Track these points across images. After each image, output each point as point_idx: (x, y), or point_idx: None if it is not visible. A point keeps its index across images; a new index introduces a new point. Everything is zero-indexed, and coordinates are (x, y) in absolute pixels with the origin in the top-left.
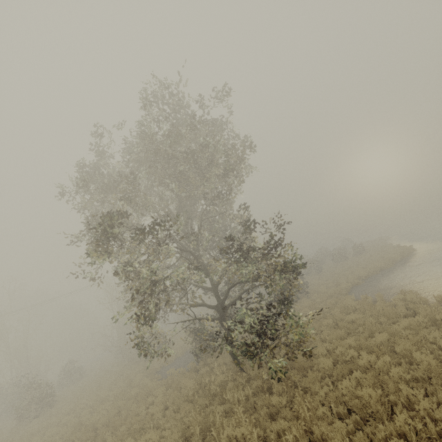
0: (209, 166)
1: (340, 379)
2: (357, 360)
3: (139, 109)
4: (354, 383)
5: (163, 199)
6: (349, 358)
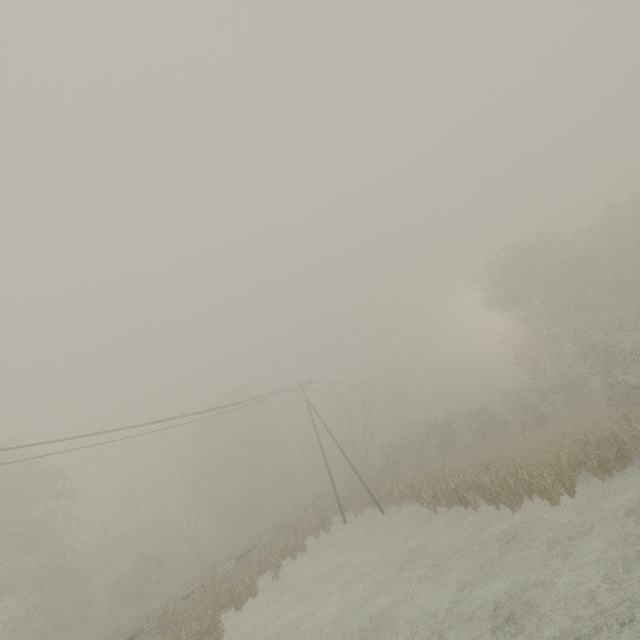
0: None
1: None
2: None
3: None
4: None
5: None
6: None
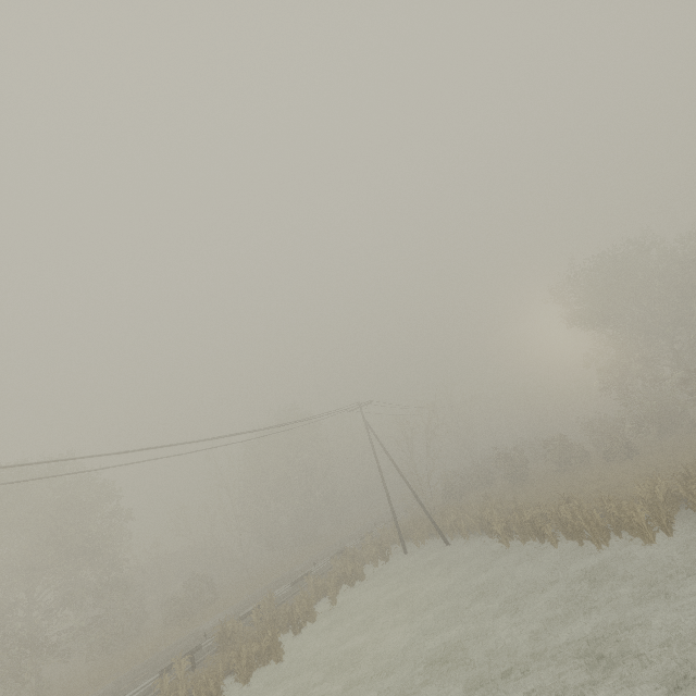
0: None
1: None
2: None
3: None
4: None
5: None
6: None
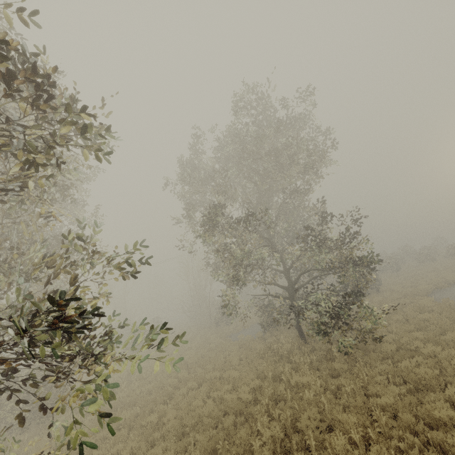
0: (291, 163)
1: (401, 362)
2: (421, 349)
3: (236, 116)
4: (414, 364)
5: (245, 190)
6: (414, 347)
